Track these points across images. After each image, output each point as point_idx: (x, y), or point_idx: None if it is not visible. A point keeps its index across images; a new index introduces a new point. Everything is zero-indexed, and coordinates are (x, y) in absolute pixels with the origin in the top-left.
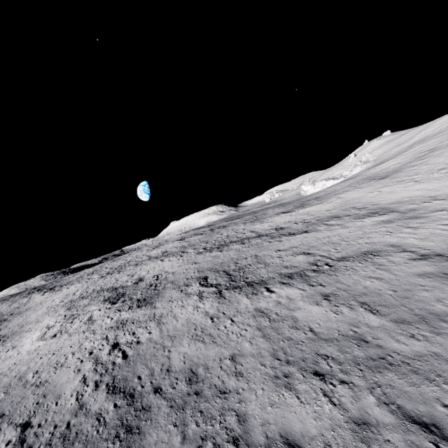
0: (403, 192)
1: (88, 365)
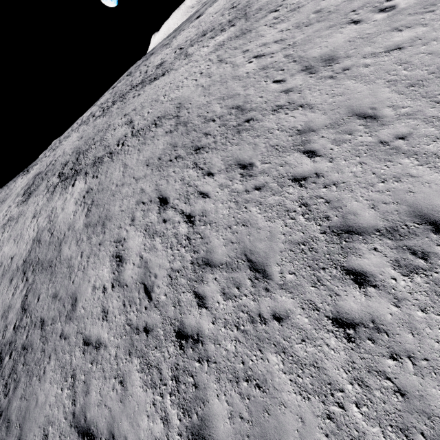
0: None
1: None
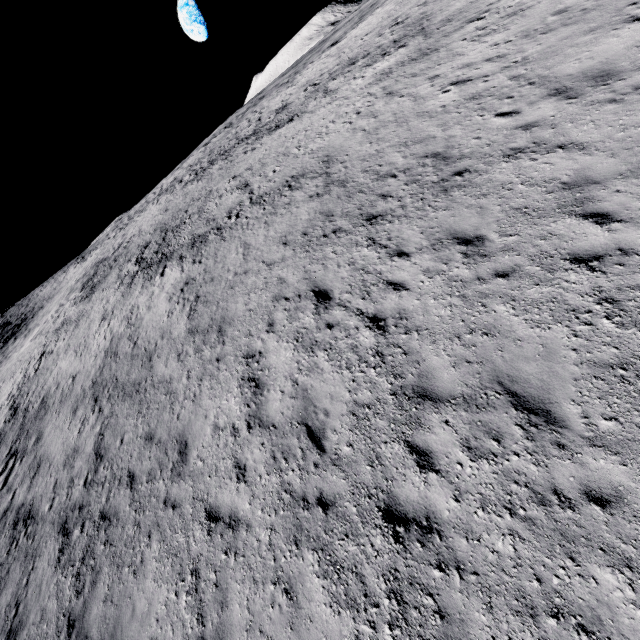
0: None
1: (20, 377)
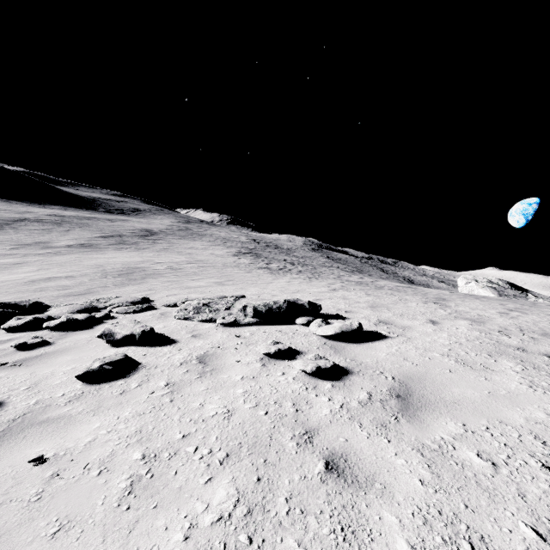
0: (128, 256)
1: None
